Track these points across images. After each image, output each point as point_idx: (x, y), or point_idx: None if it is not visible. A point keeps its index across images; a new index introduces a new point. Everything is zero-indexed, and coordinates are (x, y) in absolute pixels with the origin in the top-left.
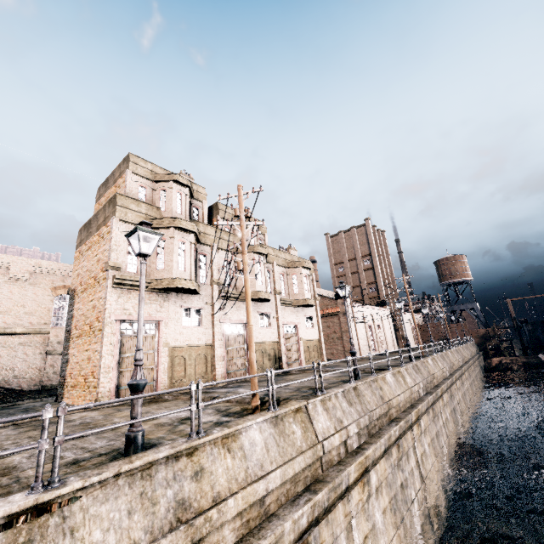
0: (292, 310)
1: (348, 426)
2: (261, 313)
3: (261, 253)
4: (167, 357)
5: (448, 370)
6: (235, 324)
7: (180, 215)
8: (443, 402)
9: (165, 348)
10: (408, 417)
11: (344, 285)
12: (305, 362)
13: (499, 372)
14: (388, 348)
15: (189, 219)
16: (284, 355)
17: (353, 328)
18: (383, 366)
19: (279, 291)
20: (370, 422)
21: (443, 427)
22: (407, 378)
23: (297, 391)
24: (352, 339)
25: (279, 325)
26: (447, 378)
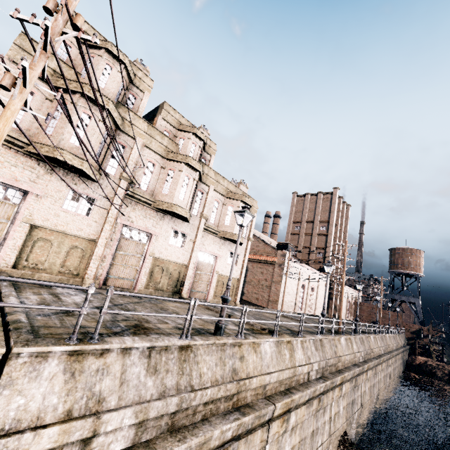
0: (217, 241)
1: (110, 412)
2: (176, 230)
3: (193, 168)
4: (25, 234)
5: (363, 355)
6: (139, 230)
7: (102, 89)
8: (340, 392)
9: (25, 224)
10: (266, 410)
11: (244, 209)
12: (214, 296)
13: (420, 372)
14: (316, 311)
15: (118, 102)
16: (188, 281)
17: (283, 281)
18: (282, 328)
19: (205, 216)
20: (179, 409)
21: (328, 423)
22: (298, 353)
23: (109, 322)
24: (230, 281)
25: (193, 250)
26: (357, 365)
